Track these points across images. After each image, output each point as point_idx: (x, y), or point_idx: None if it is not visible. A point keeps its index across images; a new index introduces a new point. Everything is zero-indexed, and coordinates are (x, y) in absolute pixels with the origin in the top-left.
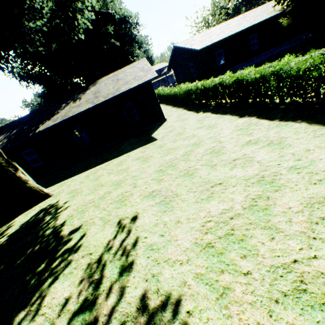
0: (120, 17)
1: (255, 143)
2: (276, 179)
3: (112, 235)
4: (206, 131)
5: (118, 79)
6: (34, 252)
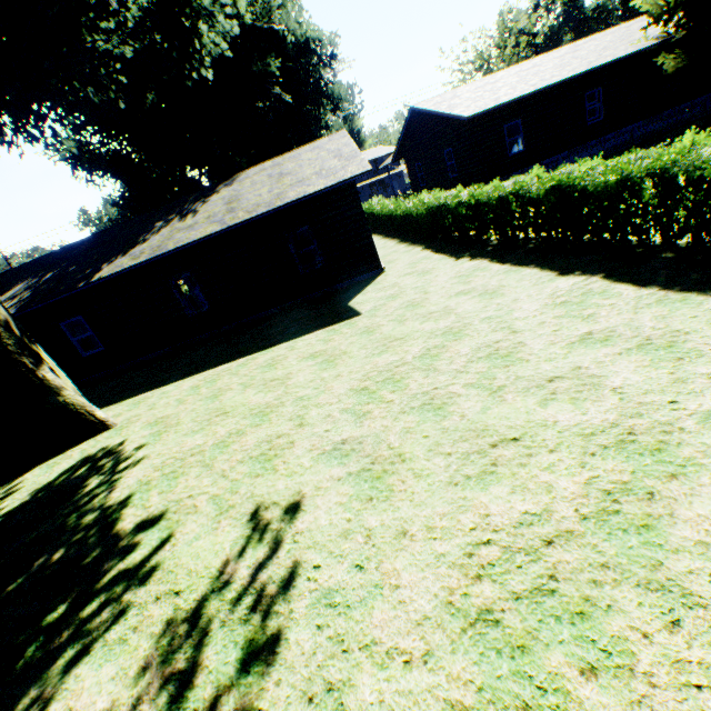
0: (296, 40)
1: (603, 342)
2: (670, 443)
3: (235, 548)
4: (478, 303)
5: (282, 174)
6: (49, 566)
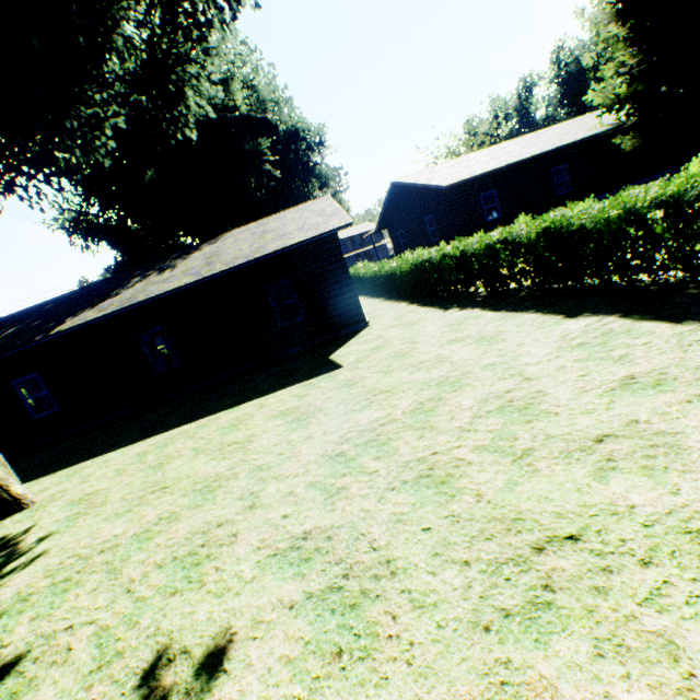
0: (288, 130)
1: (657, 386)
2: None
3: None
4: (475, 349)
5: (265, 232)
6: None
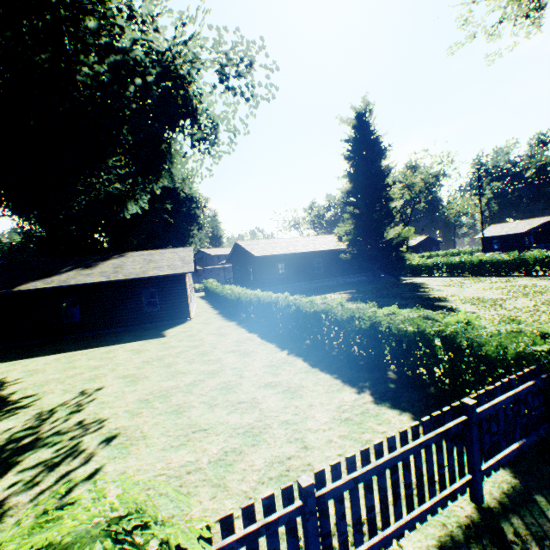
0: (187, 194)
1: (234, 352)
2: (219, 372)
3: (71, 398)
4: (214, 338)
5: (152, 260)
6: None
